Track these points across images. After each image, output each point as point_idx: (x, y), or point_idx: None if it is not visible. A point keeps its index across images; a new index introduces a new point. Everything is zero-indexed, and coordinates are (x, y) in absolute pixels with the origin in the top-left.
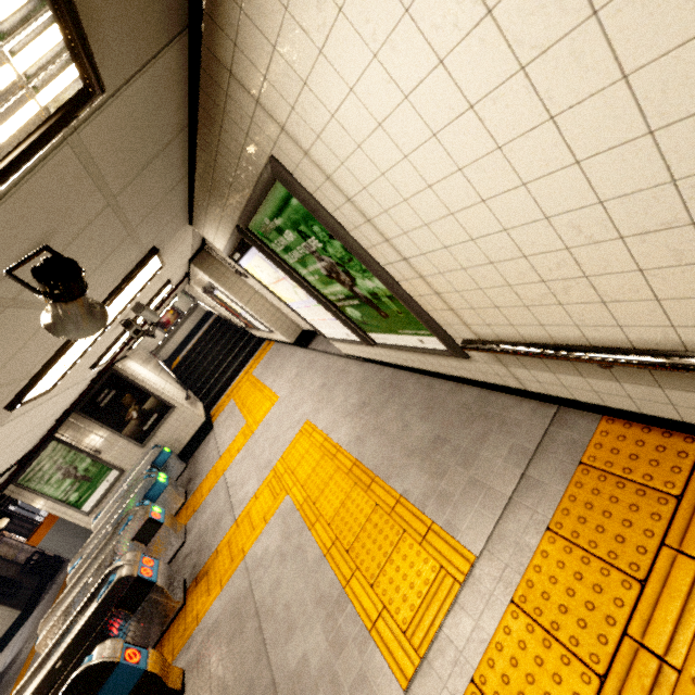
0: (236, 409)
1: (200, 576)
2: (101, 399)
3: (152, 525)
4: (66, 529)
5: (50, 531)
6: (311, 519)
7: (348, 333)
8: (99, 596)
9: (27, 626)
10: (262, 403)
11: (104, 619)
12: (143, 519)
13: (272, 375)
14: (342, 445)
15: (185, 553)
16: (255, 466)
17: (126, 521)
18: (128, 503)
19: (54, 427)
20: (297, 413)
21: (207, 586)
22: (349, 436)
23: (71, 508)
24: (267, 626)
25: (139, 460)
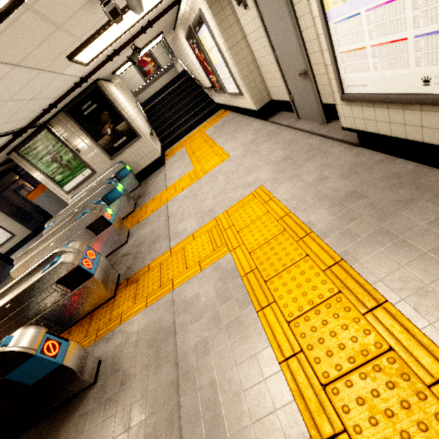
0: (186, 156)
1: (131, 280)
2: (85, 108)
3: (103, 222)
4: (53, 197)
5: (41, 195)
6: (259, 298)
7: (437, 75)
8: (44, 270)
9: (34, 241)
10: (211, 157)
11: (47, 287)
12: (97, 216)
13: (224, 136)
14: (315, 231)
15: (124, 252)
16: (197, 208)
17: (83, 212)
18: (91, 197)
19: (42, 115)
20: (249, 175)
21: (135, 294)
22: (327, 223)
23: (56, 185)
24: (186, 391)
25: (107, 168)
